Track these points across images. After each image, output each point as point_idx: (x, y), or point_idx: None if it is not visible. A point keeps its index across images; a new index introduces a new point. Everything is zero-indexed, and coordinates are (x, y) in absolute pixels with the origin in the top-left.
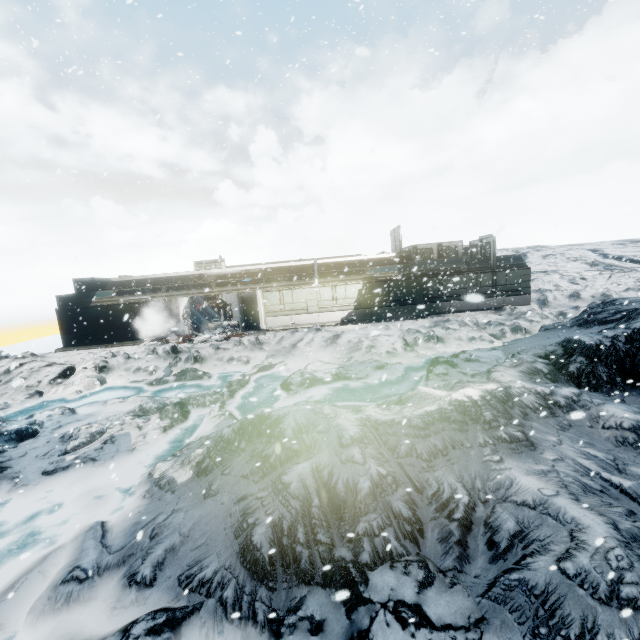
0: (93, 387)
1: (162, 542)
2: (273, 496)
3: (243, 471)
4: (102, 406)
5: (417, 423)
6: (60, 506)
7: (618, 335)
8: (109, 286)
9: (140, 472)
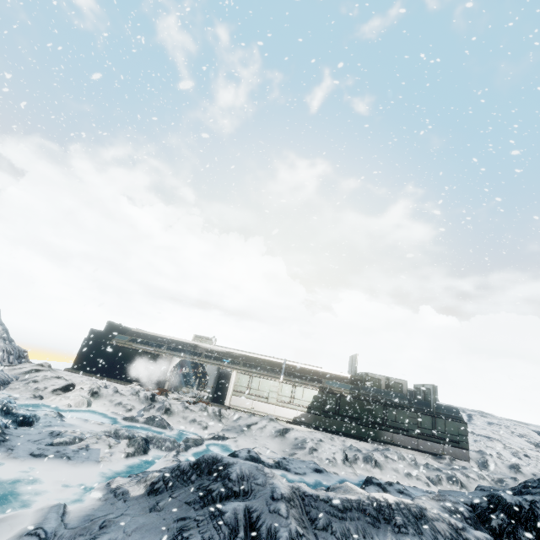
0: (81, 406)
1: (109, 532)
2: (209, 520)
3: (187, 498)
4: (84, 422)
5: (337, 504)
6: (33, 484)
7: (536, 500)
8: (129, 333)
9: (99, 481)
